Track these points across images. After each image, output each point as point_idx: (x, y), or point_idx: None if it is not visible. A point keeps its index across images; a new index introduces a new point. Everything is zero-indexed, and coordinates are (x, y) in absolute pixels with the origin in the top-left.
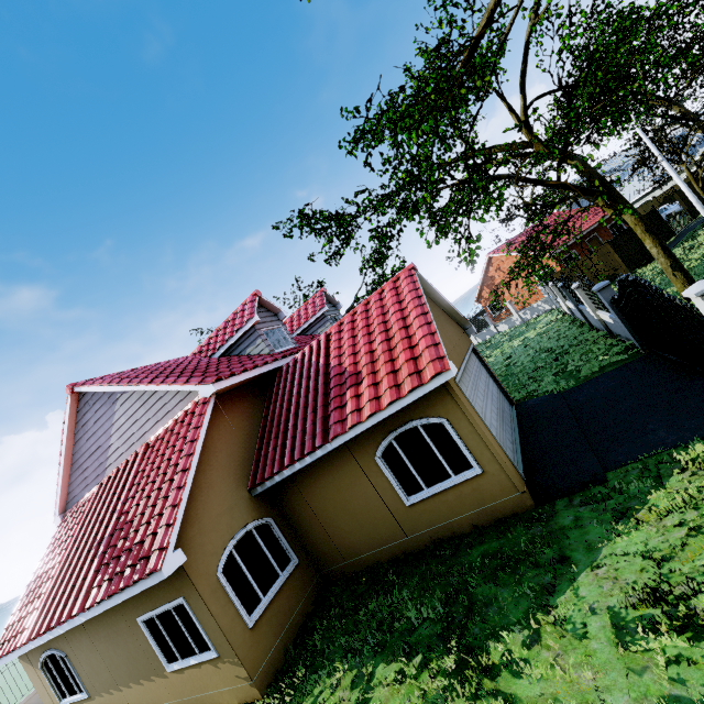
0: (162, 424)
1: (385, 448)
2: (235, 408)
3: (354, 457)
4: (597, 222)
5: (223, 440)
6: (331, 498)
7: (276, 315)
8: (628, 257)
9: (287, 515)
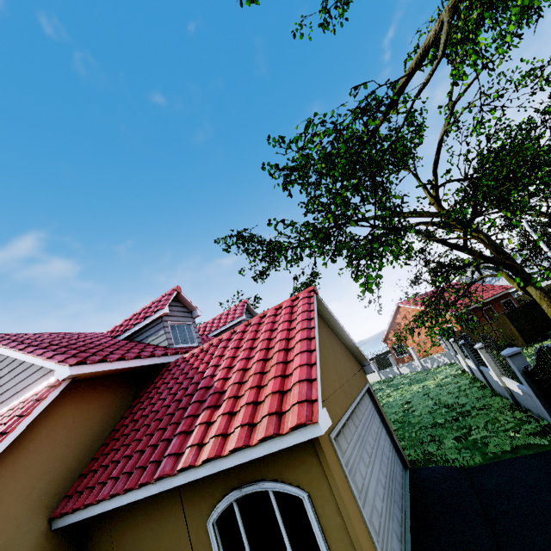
0: (16, 398)
1: (223, 510)
2: (94, 399)
3: (184, 510)
4: (492, 296)
5: (54, 438)
6: None
7: (191, 312)
8: (524, 331)
9: None
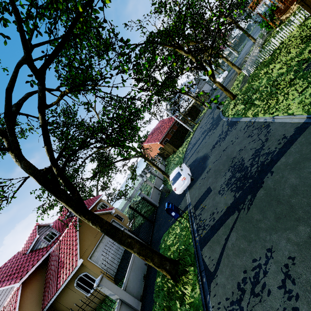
0: (7, 297)
1: (76, 283)
2: (33, 281)
3: (70, 288)
4: (171, 125)
5: (29, 298)
6: (69, 301)
7: (48, 225)
8: (176, 144)
9: (59, 310)
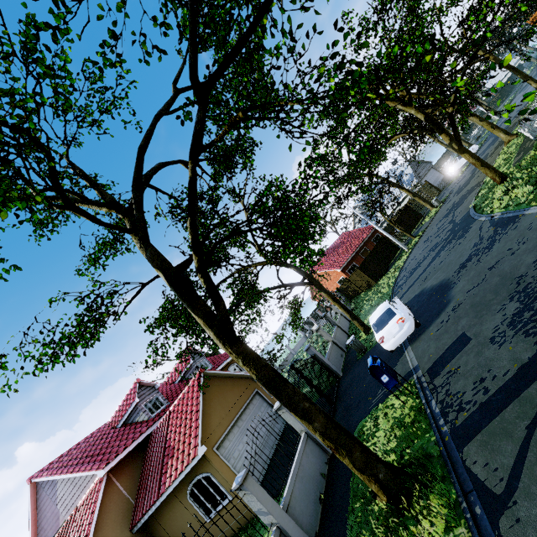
0: (83, 493)
1: (190, 491)
2: (122, 474)
3: (178, 498)
4: (363, 241)
5: (114, 501)
6: (174, 524)
7: (153, 386)
8: (373, 273)
9: None
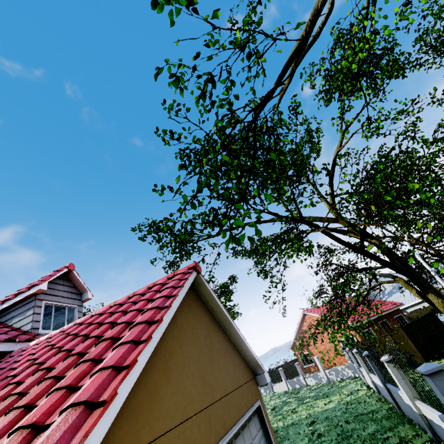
0: None
1: None
2: None
3: None
4: (386, 311)
5: None
6: None
7: (81, 294)
8: (421, 346)
9: None
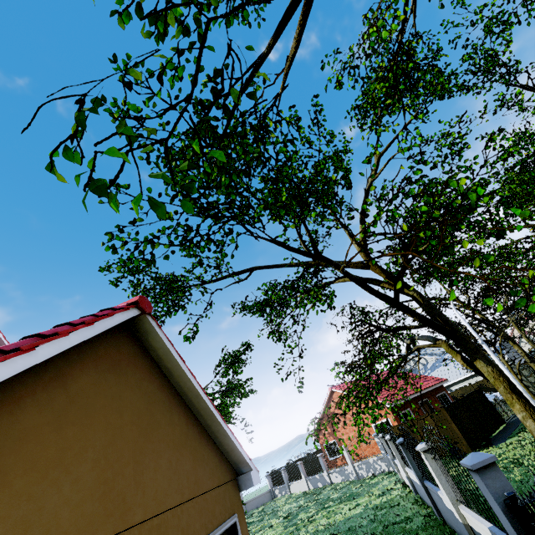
0: None
1: None
2: None
3: None
4: (428, 388)
5: None
6: None
7: None
8: (466, 431)
9: None
